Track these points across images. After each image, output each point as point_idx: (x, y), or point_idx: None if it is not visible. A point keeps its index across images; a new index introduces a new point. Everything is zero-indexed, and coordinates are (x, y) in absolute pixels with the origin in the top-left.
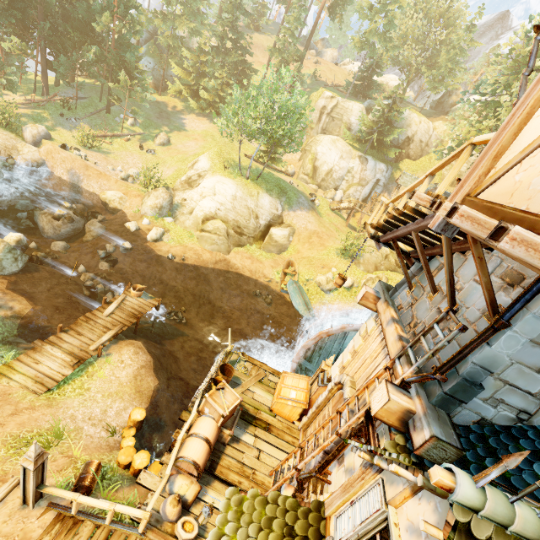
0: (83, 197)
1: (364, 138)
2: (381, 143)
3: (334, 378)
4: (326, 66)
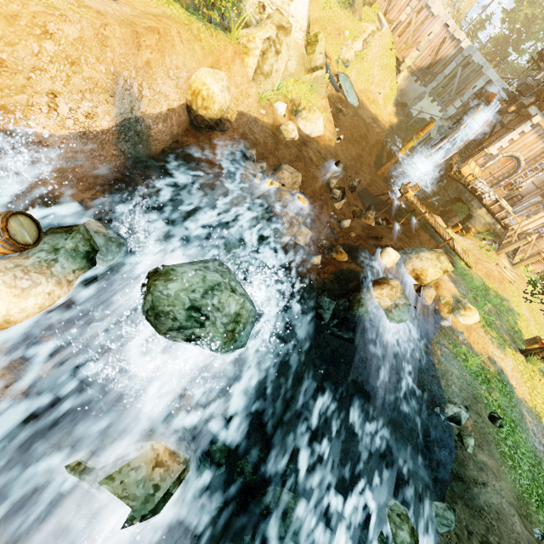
0: (153, 139)
1: None
2: None
3: (503, 155)
4: None
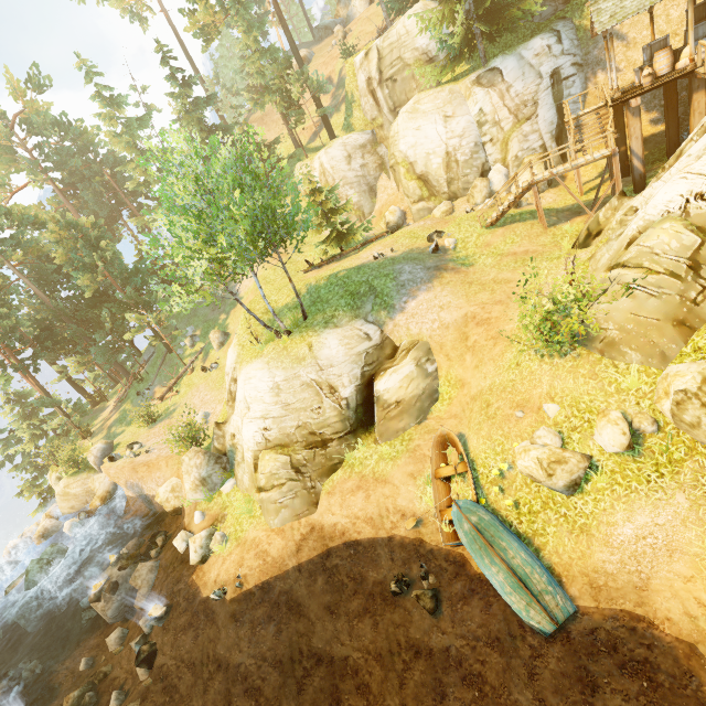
0: (155, 505)
1: (460, 44)
2: (498, 11)
3: None
4: (360, 22)
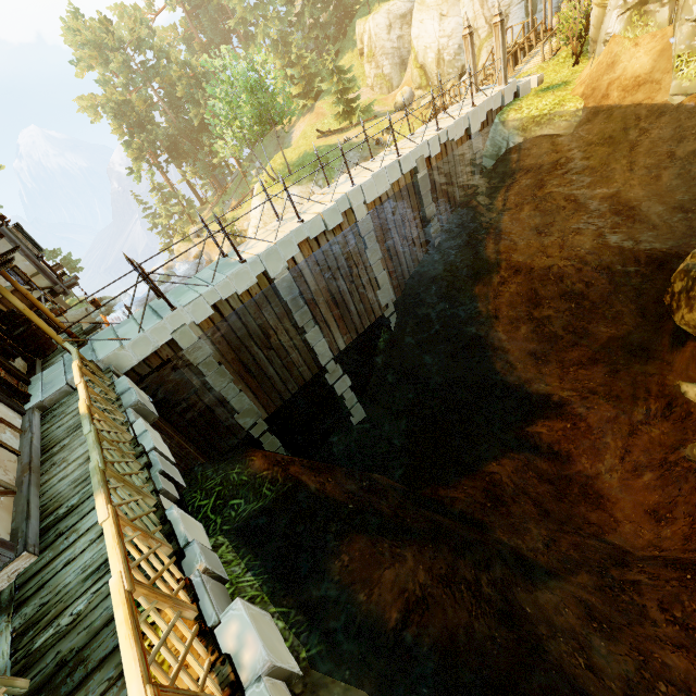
0: None
1: None
2: None
3: None
4: None
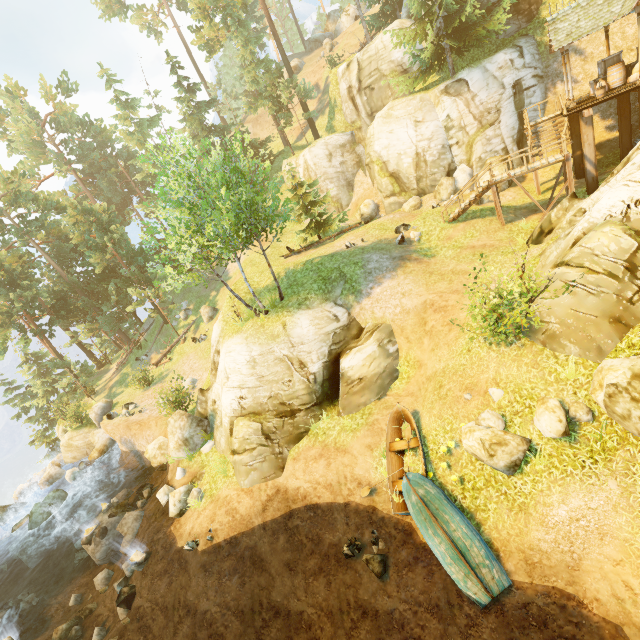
0: (144, 460)
1: (431, 58)
2: (465, 29)
3: None
4: (345, 36)
